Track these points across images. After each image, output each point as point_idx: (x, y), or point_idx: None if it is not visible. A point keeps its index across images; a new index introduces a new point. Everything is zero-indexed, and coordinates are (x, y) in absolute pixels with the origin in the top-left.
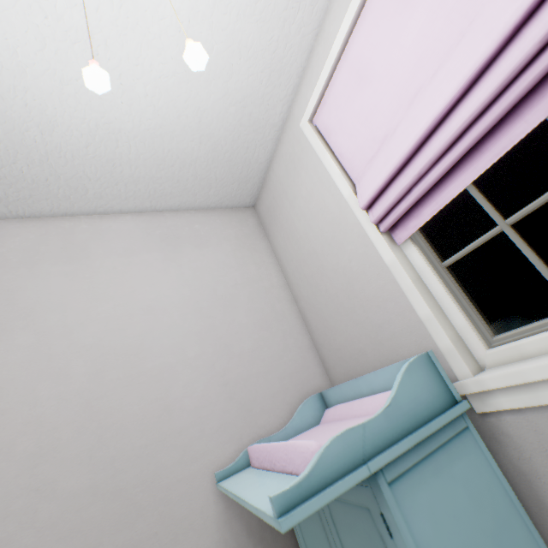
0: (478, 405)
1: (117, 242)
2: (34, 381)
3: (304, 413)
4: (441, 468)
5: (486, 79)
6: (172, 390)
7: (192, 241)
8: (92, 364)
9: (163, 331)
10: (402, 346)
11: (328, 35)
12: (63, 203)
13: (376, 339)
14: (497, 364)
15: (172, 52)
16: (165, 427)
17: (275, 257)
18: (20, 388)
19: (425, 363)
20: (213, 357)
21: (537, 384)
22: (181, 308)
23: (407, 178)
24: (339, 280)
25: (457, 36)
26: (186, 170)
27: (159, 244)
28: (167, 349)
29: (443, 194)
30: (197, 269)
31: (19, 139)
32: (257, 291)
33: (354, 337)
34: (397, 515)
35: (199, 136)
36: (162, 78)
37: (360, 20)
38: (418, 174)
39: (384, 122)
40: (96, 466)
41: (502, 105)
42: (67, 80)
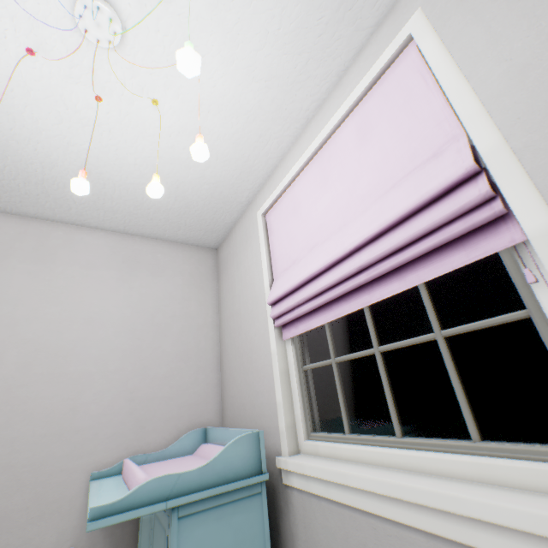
0: (285, 477)
1: (84, 254)
2: None
3: (185, 442)
4: (224, 516)
5: (337, 269)
6: (84, 394)
7: (150, 267)
8: (24, 356)
9: (95, 342)
10: (264, 415)
11: (286, 166)
12: (48, 211)
13: (253, 402)
14: (306, 452)
15: (162, 146)
16: (67, 424)
17: (218, 299)
18: None
19: (252, 439)
20: (130, 374)
21: (310, 477)
22: (118, 326)
23: (292, 301)
24: (247, 344)
25: (338, 227)
26: (160, 214)
27: (120, 264)
28: (93, 358)
29: (310, 322)
30: (145, 294)
31: (23, 167)
32: (190, 326)
33: (243, 393)
34: (175, 539)
35: (176, 196)
36: (151, 157)
37: (304, 171)
38: (298, 302)
39: (297, 250)
40: None
41: (339, 290)
42: (73, 143)
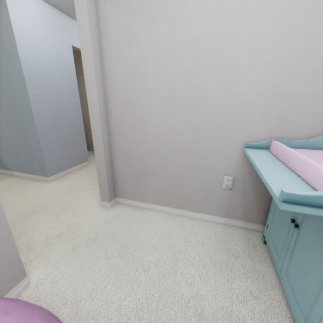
0: None
1: None
2: (168, 58)
3: None
4: None
5: None
6: (238, 86)
7: None
8: (195, 54)
9: (246, 36)
10: None
11: None
12: None
13: None
14: None
15: None
16: (226, 108)
17: None
18: (162, 60)
19: None
20: (278, 69)
21: None
22: (271, 12)
23: None
24: None
25: None
26: None
27: None
28: (244, 53)
29: None
30: None
31: None
32: None
33: None
34: None
35: None
36: None
37: None
38: None
39: None
40: (190, 113)
41: None
42: None
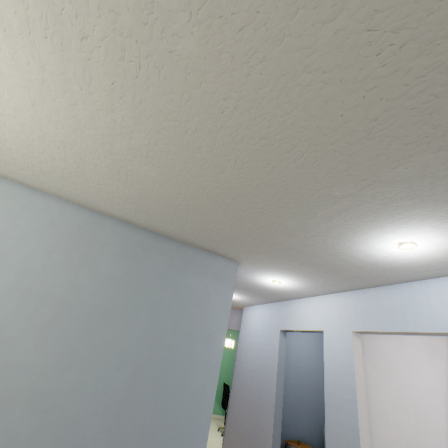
0: None
1: (411, 339)
2: (400, 411)
3: None
4: None
5: None
6: (441, 446)
7: (436, 350)
8: (414, 412)
9: (433, 407)
10: None
11: None
12: None
13: None
14: None
15: None
16: None
17: None
18: (397, 412)
19: None
20: None
21: None
22: (438, 396)
23: None
24: None
25: None
26: None
27: (425, 347)
28: (436, 420)
29: None
30: (440, 372)
31: None
32: None
33: None
34: None
35: None
36: None
37: None
38: None
39: None
40: None
41: None
42: None
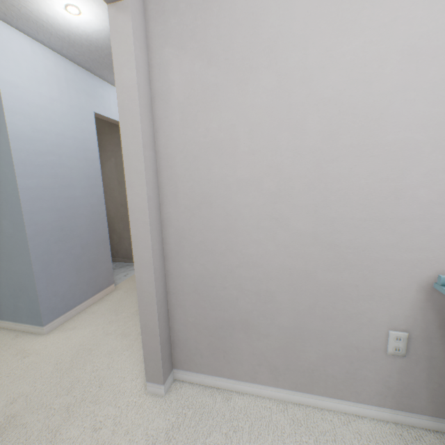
0: None
1: None
2: (275, 130)
3: None
4: None
5: None
6: (408, 174)
7: None
8: (326, 123)
9: (419, 93)
10: None
11: None
12: None
13: None
14: None
15: None
16: (387, 210)
17: None
18: (264, 134)
19: None
20: None
21: None
22: None
23: None
24: None
25: None
26: None
27: None
28: (417, 121)
29: None
30: None
31: None
32: None
33: None
34: None
35: None
36: None
37: None
38: None
39: None
40: (318, 220)
41: None
42: None
